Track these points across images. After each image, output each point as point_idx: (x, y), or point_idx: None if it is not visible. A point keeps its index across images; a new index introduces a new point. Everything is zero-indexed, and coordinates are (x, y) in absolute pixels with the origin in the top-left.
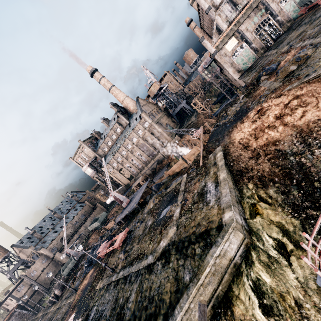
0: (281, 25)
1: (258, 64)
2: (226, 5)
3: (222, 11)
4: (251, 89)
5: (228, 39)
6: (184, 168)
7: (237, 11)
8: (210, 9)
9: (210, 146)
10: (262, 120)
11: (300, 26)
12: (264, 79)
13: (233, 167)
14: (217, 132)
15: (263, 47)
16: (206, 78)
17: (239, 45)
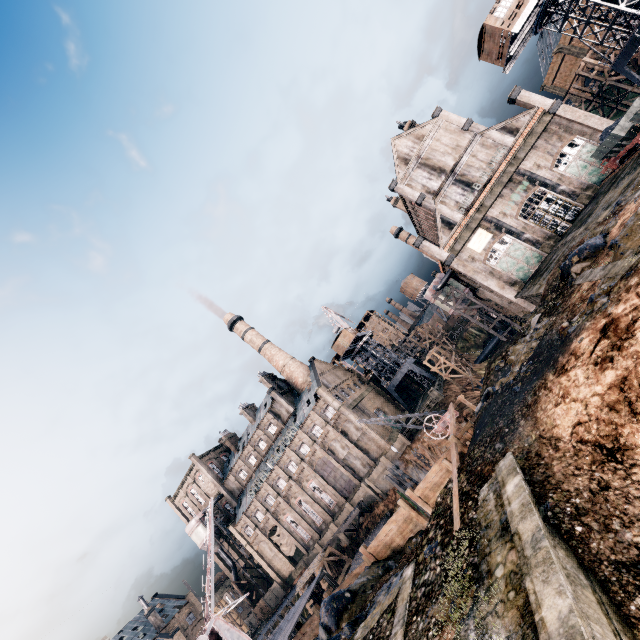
0: (572, 197)
1: (552, 261)
2: (453, 188)
3: (446, 196)
4: (553, 298)
5: (471, 233)
6: (416, 536)
7: (475, 192)
8: (424, 198)
9: (479, 457)
10: (633, 351)
11: (618, 182)
12: (582, 270)
13: (591, 547)
14: (493, 412)
15: (550, 236)
16: (446, 309)
17: (496, 240)
